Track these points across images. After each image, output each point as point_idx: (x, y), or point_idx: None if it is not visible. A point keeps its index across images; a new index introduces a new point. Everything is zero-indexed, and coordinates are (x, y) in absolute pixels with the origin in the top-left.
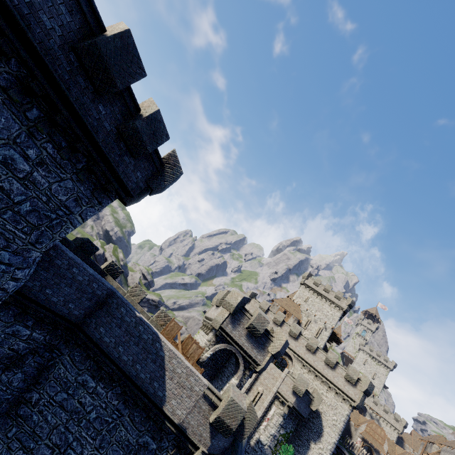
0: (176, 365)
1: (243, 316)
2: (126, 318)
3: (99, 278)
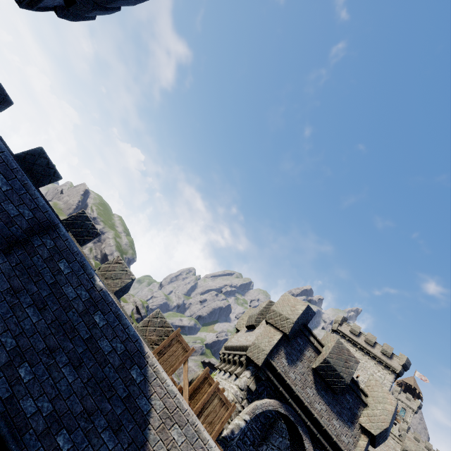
0: (181, 447)
1: (307, 343)
2: (67, 288)
3: (20, 169)
